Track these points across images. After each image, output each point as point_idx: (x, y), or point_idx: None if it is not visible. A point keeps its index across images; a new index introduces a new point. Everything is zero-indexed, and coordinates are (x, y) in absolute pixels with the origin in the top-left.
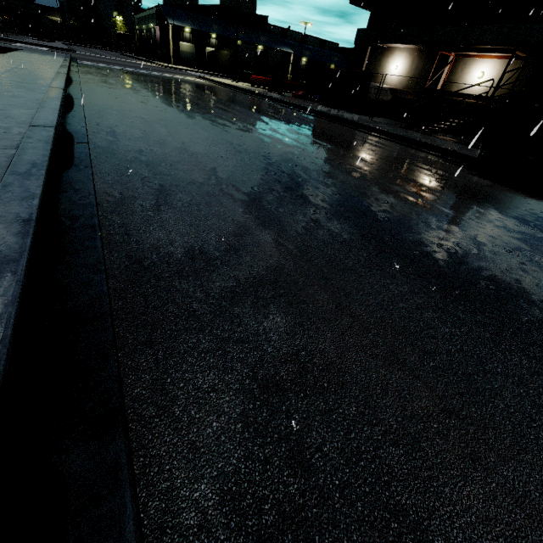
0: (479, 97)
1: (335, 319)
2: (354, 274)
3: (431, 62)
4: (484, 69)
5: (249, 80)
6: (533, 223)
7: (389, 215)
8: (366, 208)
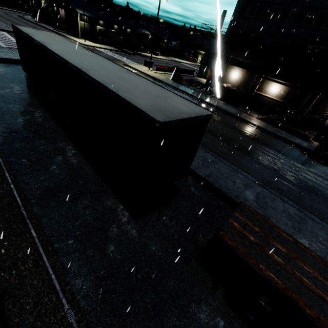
0: (277, 100)
1: None
2: None
3: (252, 77)
4: (276, 86)
5: (150, 65)
6: None
7: None
8: (324, 193)
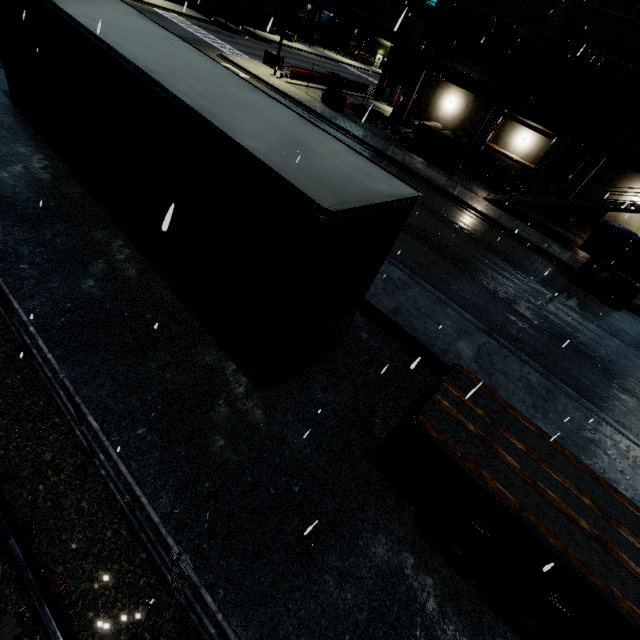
0: (526, 166)
1: (639, 414)
2: (625, 394)
3: (484, 112)
4: (526, 136)
5: (278, 65)
6: (621, 335)
7: (597, 351)
8: (589, 348)
